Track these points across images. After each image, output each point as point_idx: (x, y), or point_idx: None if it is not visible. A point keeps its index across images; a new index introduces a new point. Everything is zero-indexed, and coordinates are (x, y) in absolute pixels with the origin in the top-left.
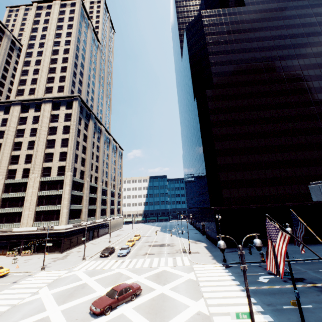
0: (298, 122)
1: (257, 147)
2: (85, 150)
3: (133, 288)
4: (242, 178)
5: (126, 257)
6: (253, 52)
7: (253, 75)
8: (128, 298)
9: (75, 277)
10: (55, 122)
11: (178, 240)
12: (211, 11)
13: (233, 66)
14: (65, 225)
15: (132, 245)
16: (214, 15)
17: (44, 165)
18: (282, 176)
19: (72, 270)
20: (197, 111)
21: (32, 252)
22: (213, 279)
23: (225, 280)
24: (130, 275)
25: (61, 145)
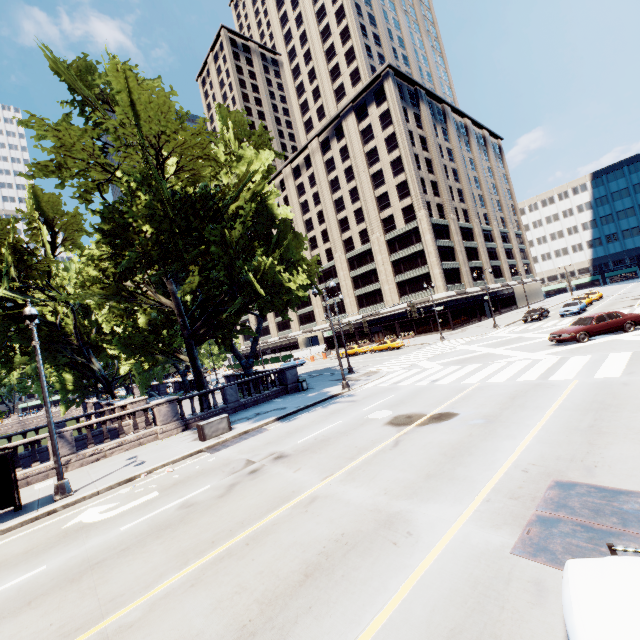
0: None
1: None
2: (431, 166)
3: (625, 315)
4: None
5: (579, 315)
6: None
7: None
8: (618, 326)
9: (496, 337)
10: (369, 142)
11: None
12: None
13: None
14: (445, 292)
15: (586, 304)
16: None
17: (381, 217)
18: None
19: (485, 335)
20: None
21: (413, 334)
22: None
23: None
24: None
25: (392, 174)
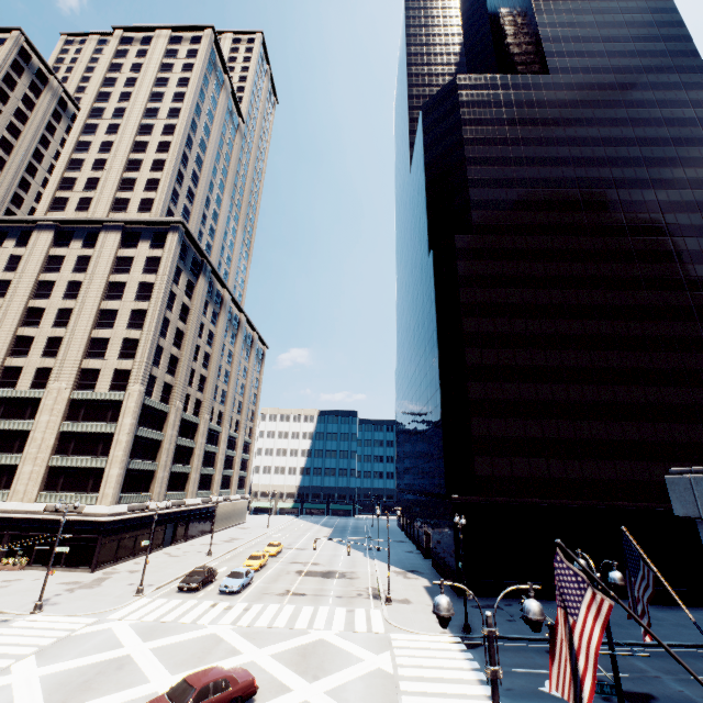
0: (652, 320)
1: (560, 368)
2: (182, 339)
3: (236, 683)
4: (521, 434)
5: (238, 596)
6: (561, 166)
7: (558, 214)
8: None
9: (107, 637)
10: (122, 273)
11: (366, 566)
12: (478, 77)
13: (516, 190)
14: (111, 506)
15: (259, 567)
16: (483, 86)
17: (83, 365)
18: (612, 439)
19: (105, 618)
20: (433, 279)
21: (26, 562)
22: (434, 676)
23: (461, 682)
24: (239, 646)
25: (128, 323)
